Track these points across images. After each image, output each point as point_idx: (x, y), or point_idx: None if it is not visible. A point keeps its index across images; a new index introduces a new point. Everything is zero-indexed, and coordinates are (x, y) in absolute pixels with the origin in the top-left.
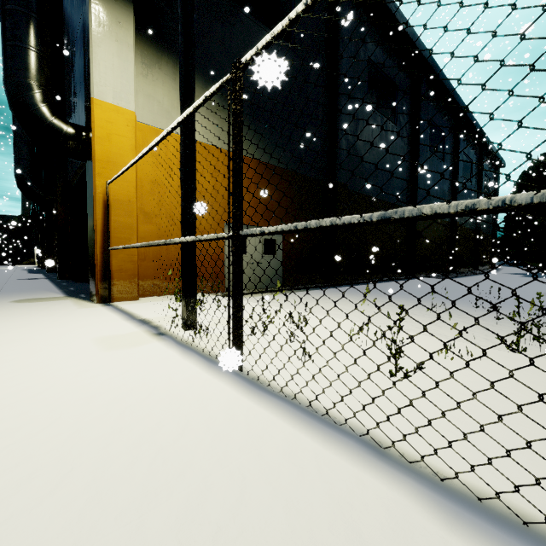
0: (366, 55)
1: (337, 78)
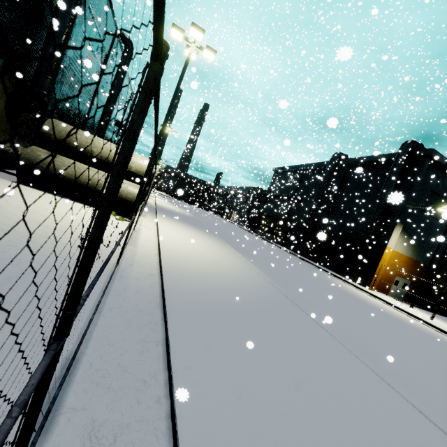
0: None
1: None
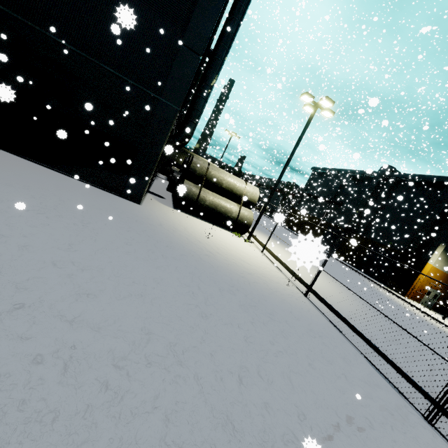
0: None
1: None
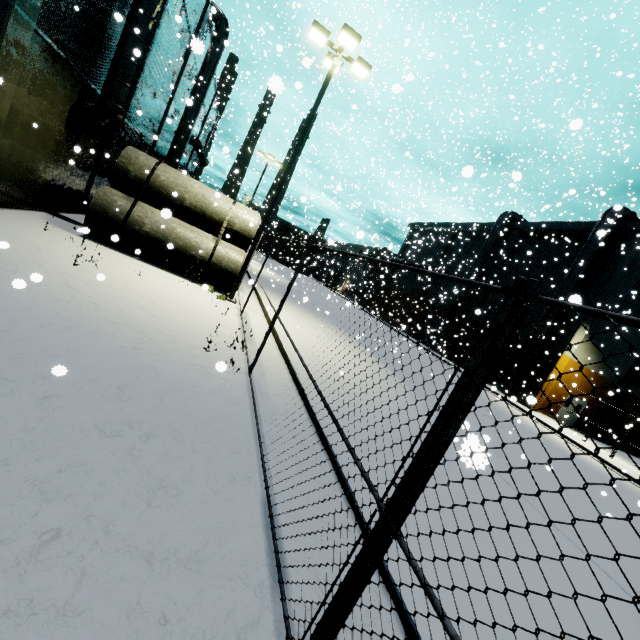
0: None
1: None
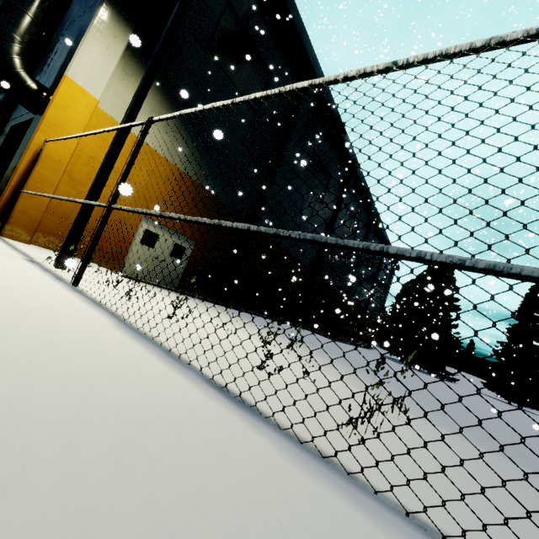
0: (313, 146)
1: (282, 151)
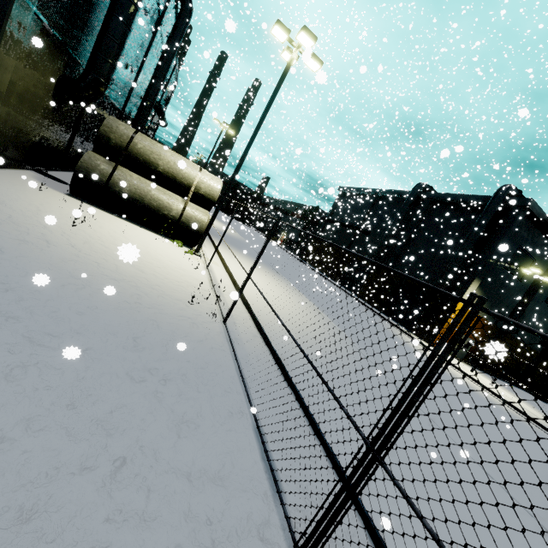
0: None
1: (533, 295)
